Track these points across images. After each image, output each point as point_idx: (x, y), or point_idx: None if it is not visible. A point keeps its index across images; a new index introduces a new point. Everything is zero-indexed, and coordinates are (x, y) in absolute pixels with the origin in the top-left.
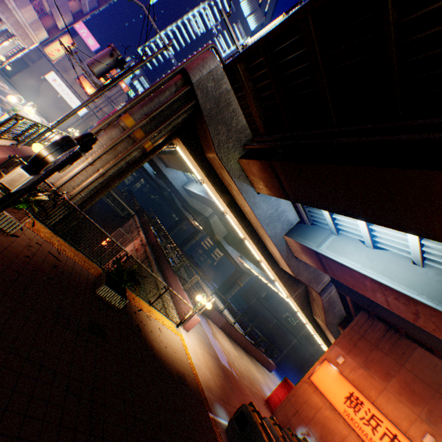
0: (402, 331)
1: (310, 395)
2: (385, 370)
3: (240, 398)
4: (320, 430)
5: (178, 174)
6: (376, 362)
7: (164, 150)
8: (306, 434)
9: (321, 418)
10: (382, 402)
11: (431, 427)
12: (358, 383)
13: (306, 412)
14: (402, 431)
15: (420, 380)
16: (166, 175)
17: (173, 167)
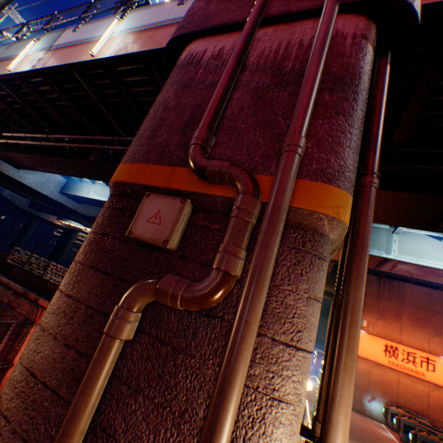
0: (385, 275)
1: (356, 365)
2: (394, 313)
3: (361, 435)
4: (380, 388)
5: (46, 174)
6: (385, 309)
7: (17, 143)
8: (372, 398)
9: (375, 378)
10: (406, 338)
11: (439, 337)
12: (383, 333)
13: (362, 381)
14: (427, 351)
15: (418, 308)
16: (22, 182)
17: (47, 170)
